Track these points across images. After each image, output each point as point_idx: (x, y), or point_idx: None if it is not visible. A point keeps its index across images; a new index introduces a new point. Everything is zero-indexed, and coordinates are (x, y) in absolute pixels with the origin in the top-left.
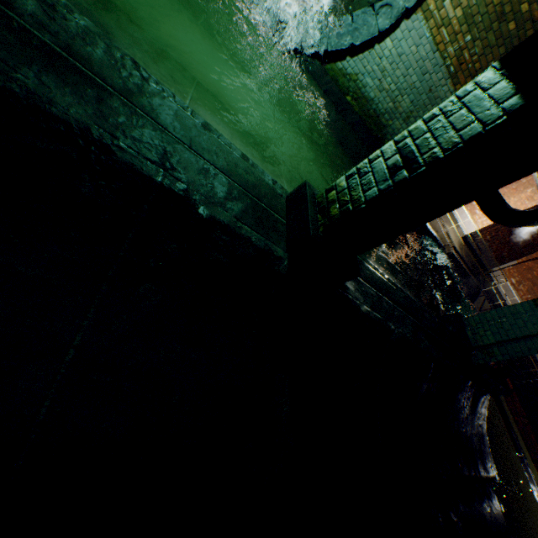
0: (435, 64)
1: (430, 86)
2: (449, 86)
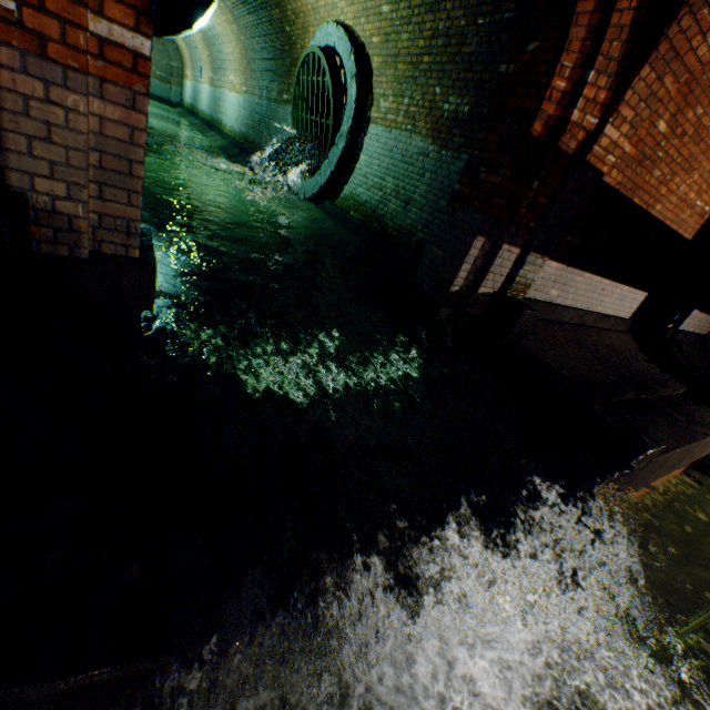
0: (396, 138)
1: (401, 154)
2: (416, 139)
